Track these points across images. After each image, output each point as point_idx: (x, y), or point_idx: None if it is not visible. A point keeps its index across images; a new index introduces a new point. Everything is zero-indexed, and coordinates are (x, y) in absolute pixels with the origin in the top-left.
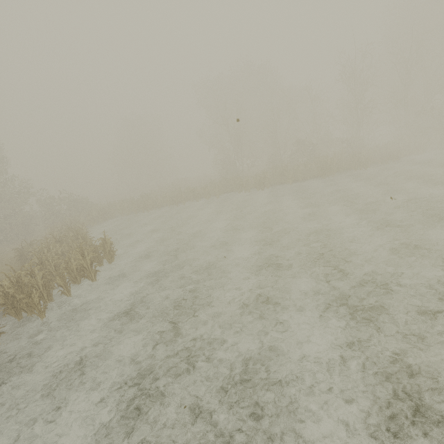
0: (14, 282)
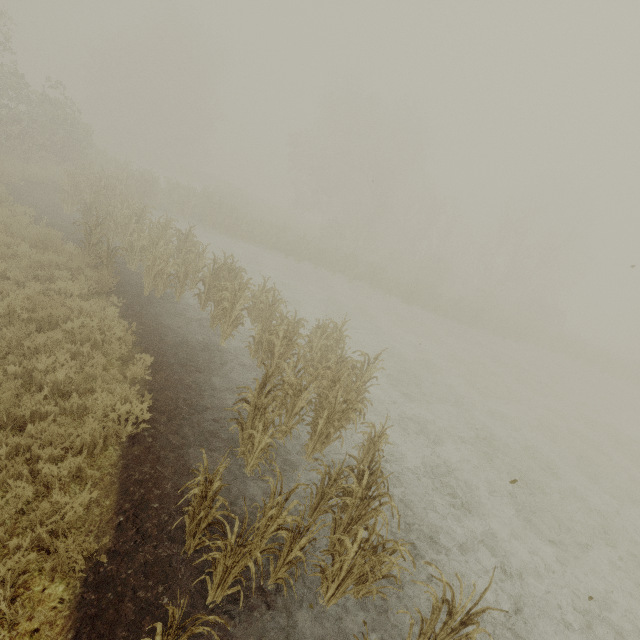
0: (345, 396)
